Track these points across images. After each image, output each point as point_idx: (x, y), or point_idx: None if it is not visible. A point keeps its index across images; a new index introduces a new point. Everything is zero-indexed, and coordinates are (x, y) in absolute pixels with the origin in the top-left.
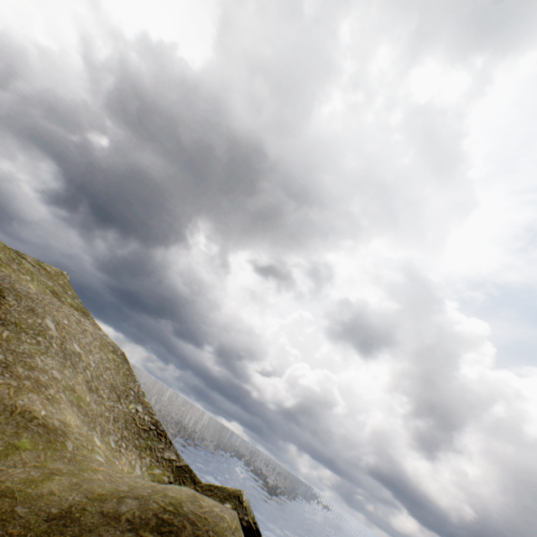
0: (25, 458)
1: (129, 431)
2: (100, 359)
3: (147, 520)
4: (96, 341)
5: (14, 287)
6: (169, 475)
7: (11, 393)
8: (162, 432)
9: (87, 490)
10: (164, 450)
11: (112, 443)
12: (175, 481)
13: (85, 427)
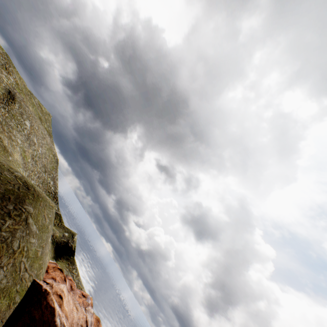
0: None
1: (41, 187)
2: (44, 152)
3: (22, 179)
4: (47, 145)
5: (22, 102)
6: None
7: None
8: (56, 197)
9: (8, 164)
10: None
11: None
12: None
13: (21, 166)
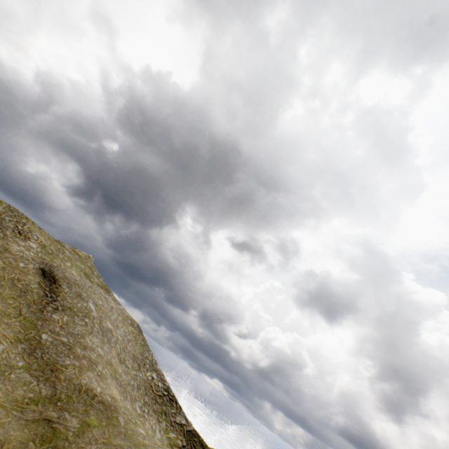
0: (95, 435)
1: (148, 397)
2: (124, 332)
3: None
4: (119, 317)
5: (65, 276)
6: (181, 439)
7: (76, 372)
8: (173, 397)
9: None
10: (175, 415)
11: (138, 409)
12: (187, 445)
13: (121, 397)
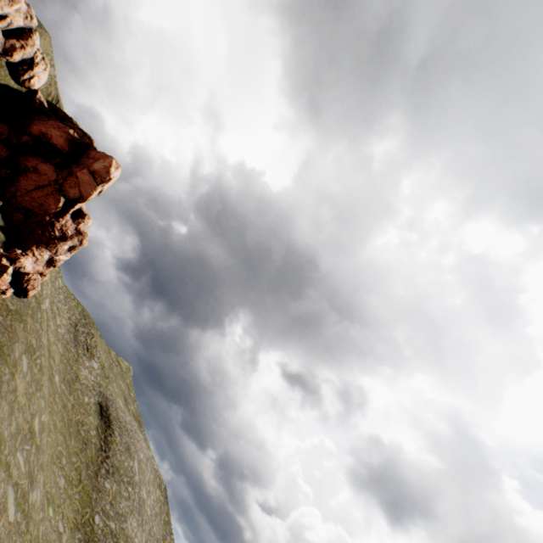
0: None
1: None
2: (153, 502)
3: None
4: (151, 474)
5: (118, 414)
6: None
7: None
8: None
9: None
10: None
11: None
12: None
13: None
